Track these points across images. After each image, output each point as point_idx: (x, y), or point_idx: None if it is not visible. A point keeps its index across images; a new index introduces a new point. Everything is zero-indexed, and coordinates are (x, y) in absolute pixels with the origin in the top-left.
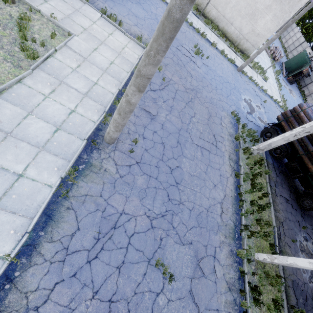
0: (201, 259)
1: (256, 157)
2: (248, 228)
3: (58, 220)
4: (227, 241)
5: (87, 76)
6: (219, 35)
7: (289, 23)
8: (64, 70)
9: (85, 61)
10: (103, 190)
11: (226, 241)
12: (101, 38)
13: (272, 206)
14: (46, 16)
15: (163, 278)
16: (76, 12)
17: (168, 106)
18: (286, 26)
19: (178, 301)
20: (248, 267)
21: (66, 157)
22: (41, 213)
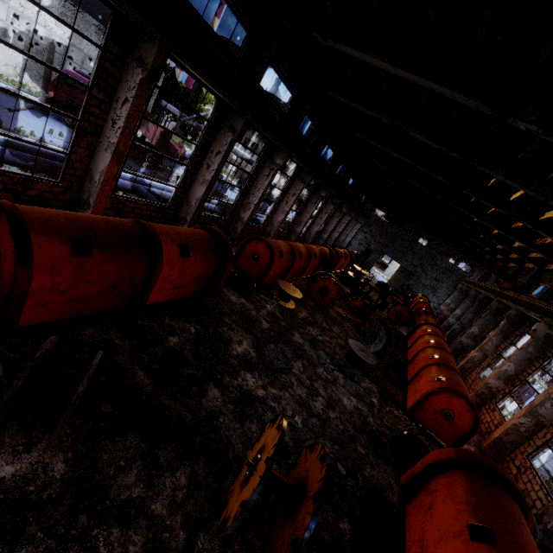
0: None
1: None
2: None
3: None
4: None
5: None
6: None
7: None
8: None
9: None
10: None
11: None
12: None
13: None
14: None
15: None
16: None
17: None
18: None
19: None
20: None
21: None
22: None
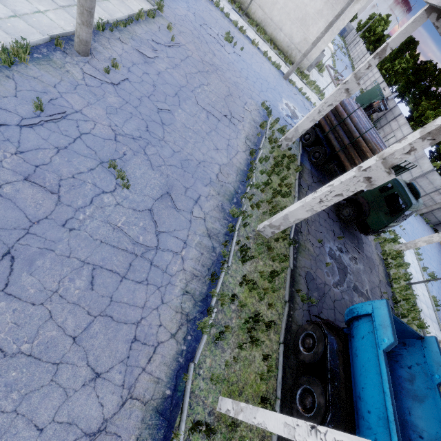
0: (176, 193)
1: (287, 154)
2: (252, 197)
3: None
4: (220, 199)
5: None
6: (267, 41)
7: (333, 19)
8: None
9: None
10: (59, 84)
11: (218, 198)
12: None
13: (296, 200)
14: None
15: (116, 184)
16: None
17: (172, 63)
18: (331, 22)
19: (132, 210)
20: (243, 232)
21: (20, 40)
22: None
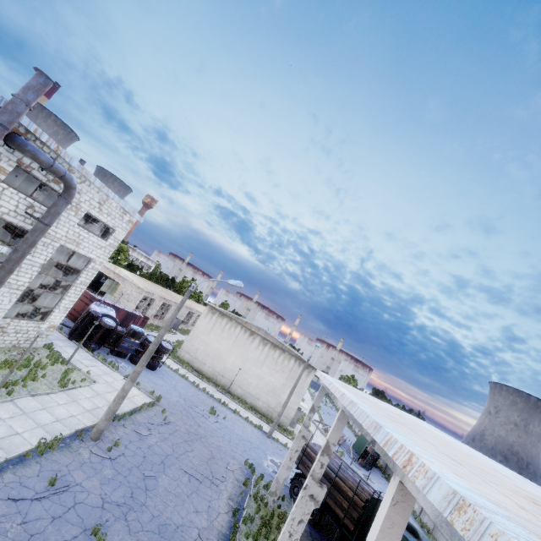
0: None
1: (277, 513)
2: None
3: (26, 465)
4: None
5: (96, 402)
6: (248, 409)
7: (292, 389)
8: (80, 396)
9: (99, 396)
10: (71, 464)
11: None
12: (118, 388)
13: None
14: (84, 372)
15: None
16: (105, 374)
17: (162, 437)
18: (291, 391)
19: None
20: None
21: (54, 436)
22: (19, 455)
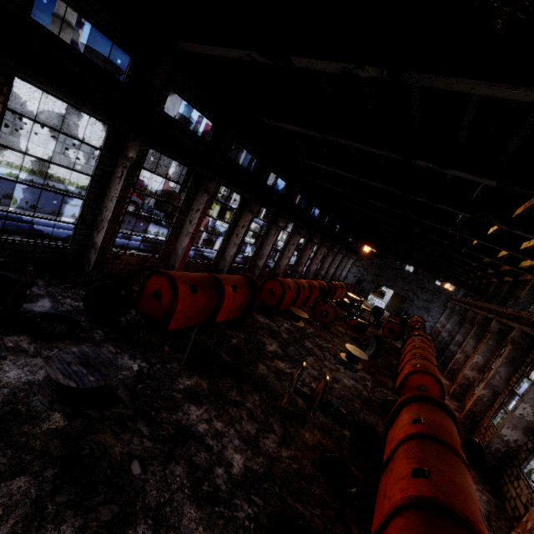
0: None
1: None
2: None
3: None
4: None
5: None
6: None
7: None
8: None
9: None
10: None
11: None
12: None
13: None
14: None
15: None
16: None
17: None
18: None
19: None
20: None
21: None
22: None
